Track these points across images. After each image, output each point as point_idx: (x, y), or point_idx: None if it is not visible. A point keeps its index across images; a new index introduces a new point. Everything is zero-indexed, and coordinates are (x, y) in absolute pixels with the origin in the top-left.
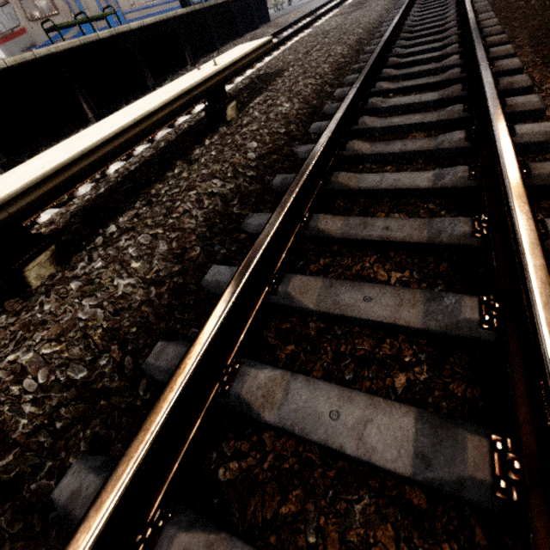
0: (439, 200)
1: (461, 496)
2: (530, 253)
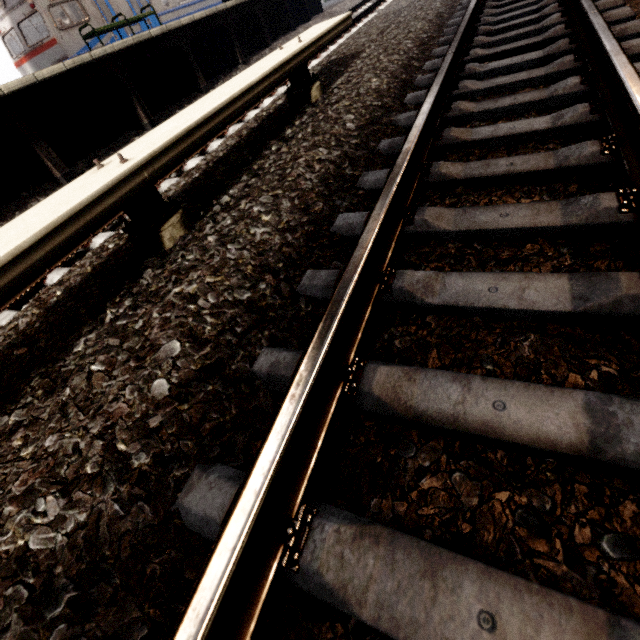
0: (559, 140)
1: (618, 313)
2: None
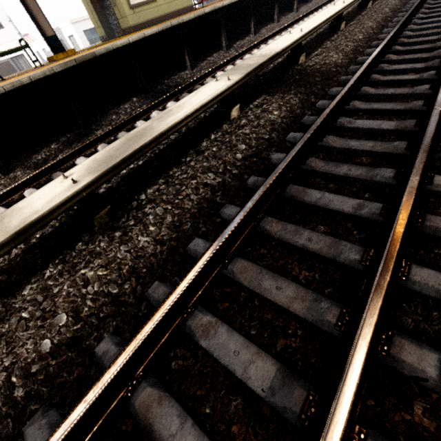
0: None
1: None
2: None
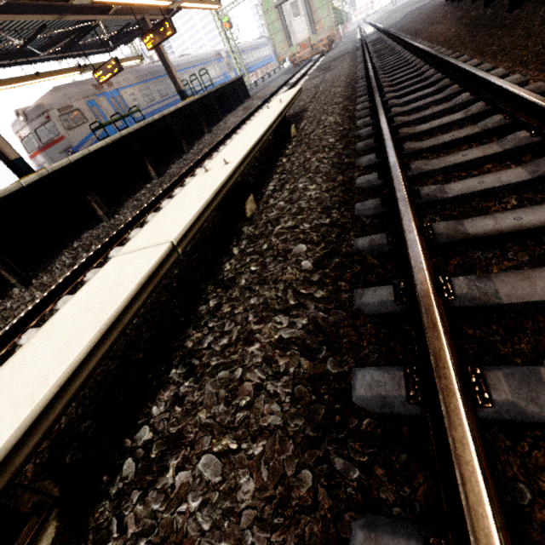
0: (472, 123)
1: None
2: (541, 101)
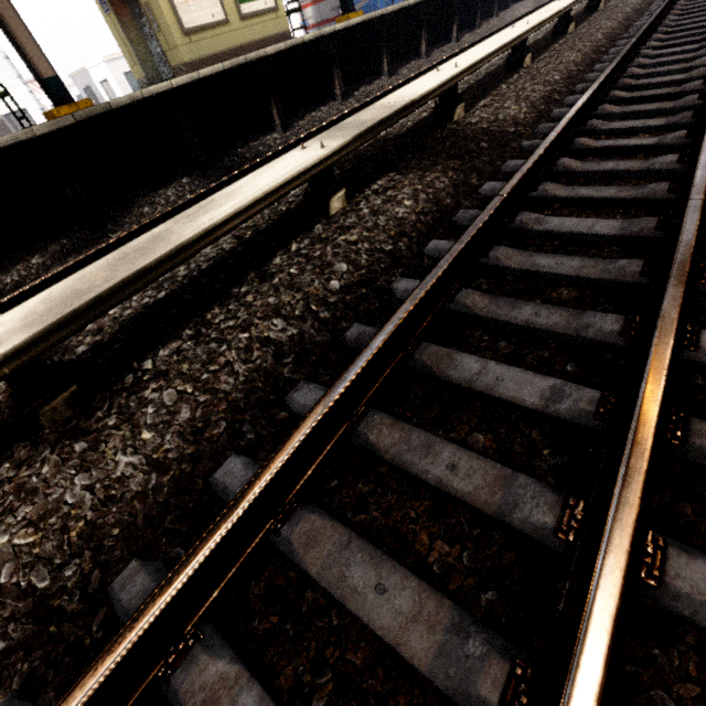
0: None
1: None
2: None
